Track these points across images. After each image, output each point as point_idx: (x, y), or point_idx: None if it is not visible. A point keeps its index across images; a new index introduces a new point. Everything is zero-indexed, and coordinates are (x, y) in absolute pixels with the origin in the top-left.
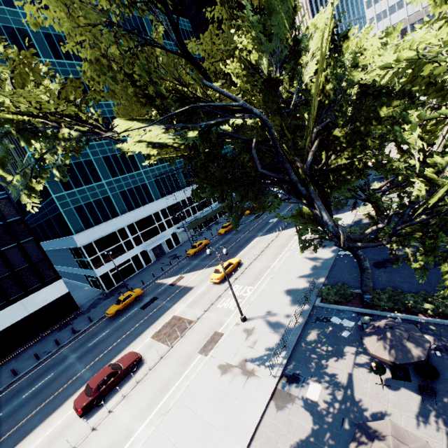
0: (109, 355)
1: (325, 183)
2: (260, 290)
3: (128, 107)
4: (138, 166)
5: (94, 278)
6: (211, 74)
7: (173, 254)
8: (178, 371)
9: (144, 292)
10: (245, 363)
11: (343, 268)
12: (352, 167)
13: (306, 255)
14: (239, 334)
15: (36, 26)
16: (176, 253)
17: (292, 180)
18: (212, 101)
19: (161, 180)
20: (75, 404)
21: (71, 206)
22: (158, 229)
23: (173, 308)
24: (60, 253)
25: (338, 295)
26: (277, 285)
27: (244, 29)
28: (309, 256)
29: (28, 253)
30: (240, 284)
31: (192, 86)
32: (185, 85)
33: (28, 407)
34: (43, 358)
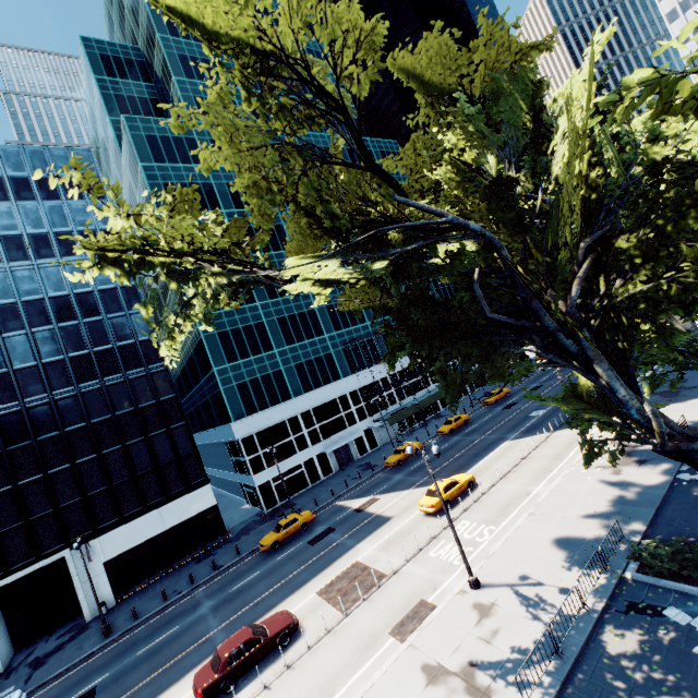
0: (254, 611)
1: (618, 334)
2: (509, 533)
3: (301, 244)
4: (321, 330)
5: (252, 488)
6: (410, 190)
7: (366, 462)
8: (352, 660)
9: (316, 517)
10: (473, 671)
11: (689, 507)
12: (668, 301)
13: (604, 476)
14: (465, 611)
15: (207, 166)
16: (370, 460)
17: (548, 329)
18: (408, 222)
19: (352, 348)
20: (195, 681)
21: (233, 383)
22: (345, 421)
23: (357, 548)
24: (215, 448)
25: (679, 560)
26: (543, 527)
27: (455, 126)
28: (609, 479)
29: (176, 443)
30: (471, 520)
31: (381, 206)
32: (371, 205)
33: (139, 671)
34: (171, 599)
